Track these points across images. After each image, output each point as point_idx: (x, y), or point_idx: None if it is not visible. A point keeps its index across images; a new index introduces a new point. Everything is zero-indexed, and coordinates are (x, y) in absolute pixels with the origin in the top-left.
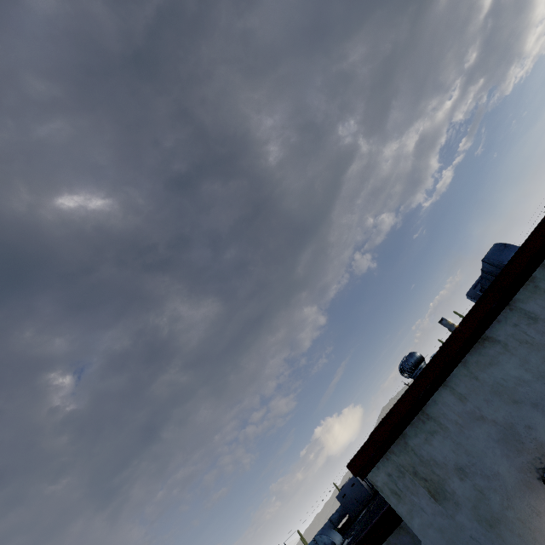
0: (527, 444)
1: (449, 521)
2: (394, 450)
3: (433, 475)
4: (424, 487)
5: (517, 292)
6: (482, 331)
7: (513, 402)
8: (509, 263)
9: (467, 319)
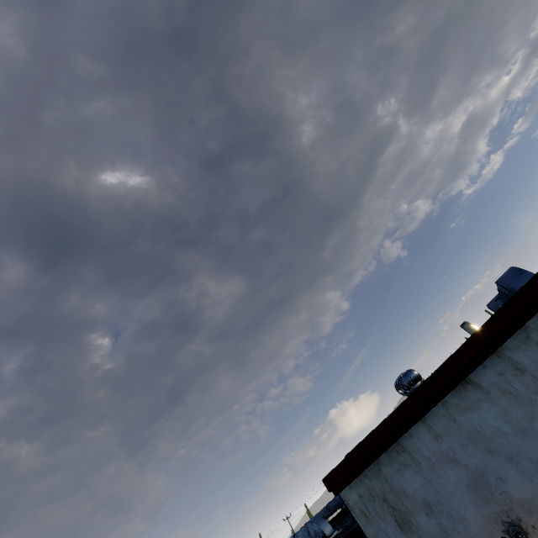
0: (496, 496)
1: None
2: (368, 473)
3: (402, 505)
4: (392, 515)
5: (506, 340)
6: (465, 375)
7: (487, 451)
8: (502, 309)
9: (451, 360)
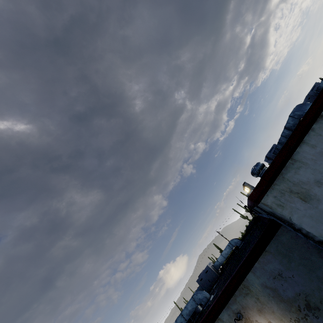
0: None
1: (315, 210)
2: (276, 183)
3: (302, 189)
4: (297, 197)
5: None
6: (321, 111)
7: None
8: None
9: (312, 107)
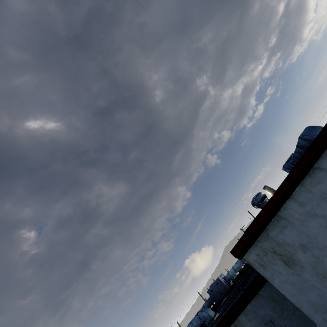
0: None
1: (297, 278)
2: (260, 239)
3: (286, 252)
4: (280, 259)
5: None
6: (313, 164)
7: None
8: None
9: (303, 158)
